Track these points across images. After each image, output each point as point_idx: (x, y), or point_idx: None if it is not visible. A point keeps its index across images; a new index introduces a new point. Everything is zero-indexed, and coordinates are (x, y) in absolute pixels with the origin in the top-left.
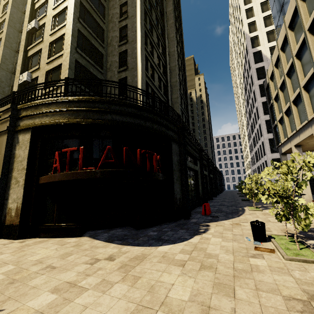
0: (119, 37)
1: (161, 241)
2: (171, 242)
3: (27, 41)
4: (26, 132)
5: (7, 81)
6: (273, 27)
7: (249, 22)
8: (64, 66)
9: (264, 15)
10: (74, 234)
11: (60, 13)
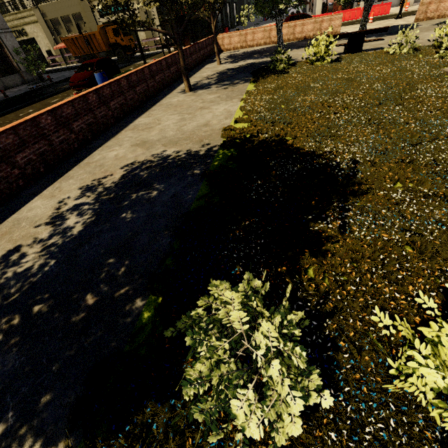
0: None
1: None
2: None
3: None
4: None
5: None
6: None
7: None
8: None
9: None
10: None
11: None
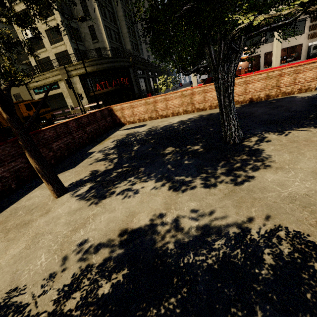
0: None
1: None
2: None
3: None
4: (76, 77)
5: None
6: None
7: None
8: (62, 30)
9: None
10: None
11: None
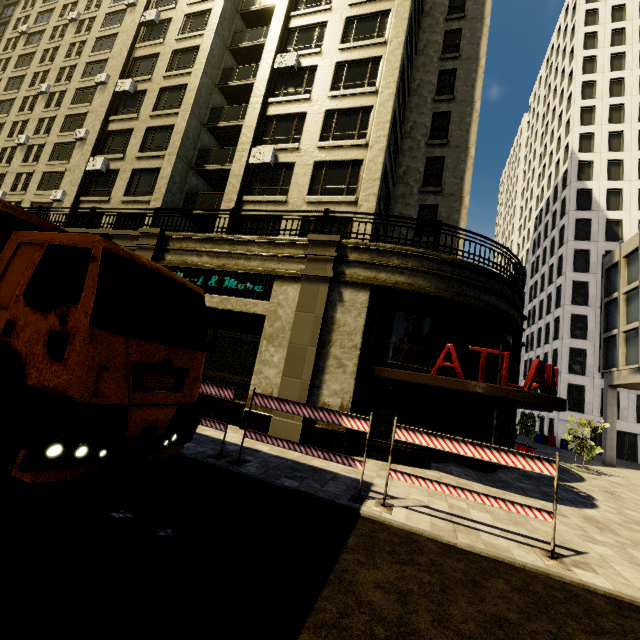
0: (430, 129)
1: (564, 500)
2: (582, 505)
3: (268, 86)
4: (360, 289)
5: (194, 139)
6: (622, 155)
7: (584, 132)
8: (369, 171)
9: (611, 129)
10: (422, 463)
11: (354, 63)
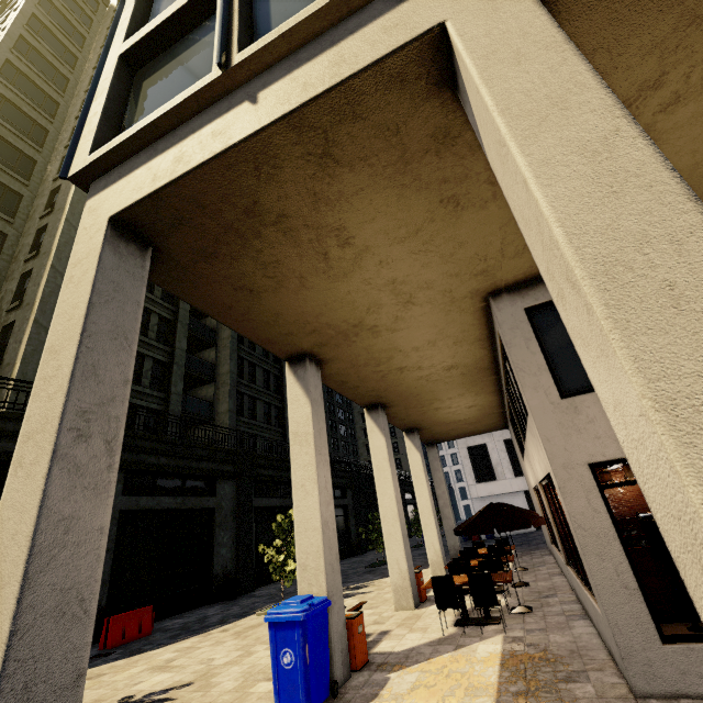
0: (34, 246)
1: None
2: None
3: None
4: None
5: None
6: None
7: None
8: None
9: None
10: None
11: None
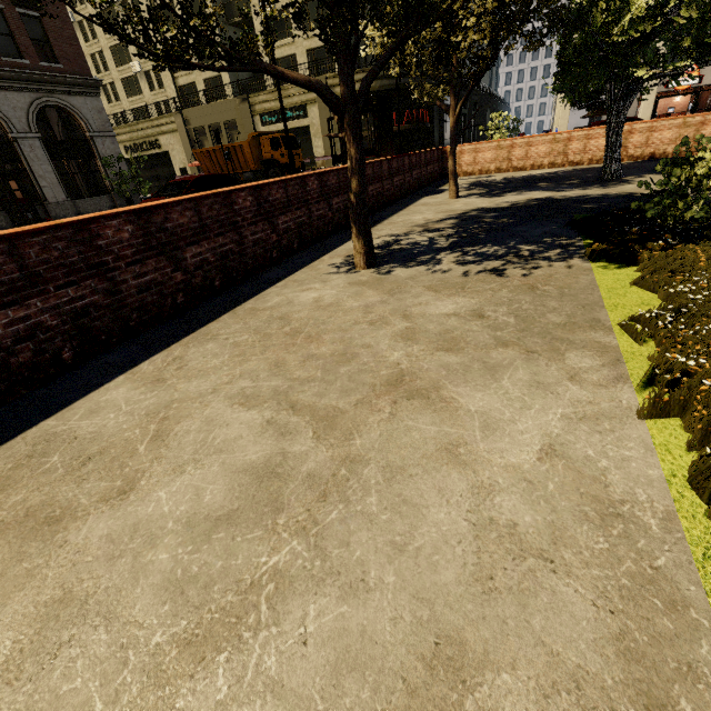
0: None
1: None
2: None
3: None
4: None
5: None
6: None
7: None
8: None
9: None
10: None
11: None
